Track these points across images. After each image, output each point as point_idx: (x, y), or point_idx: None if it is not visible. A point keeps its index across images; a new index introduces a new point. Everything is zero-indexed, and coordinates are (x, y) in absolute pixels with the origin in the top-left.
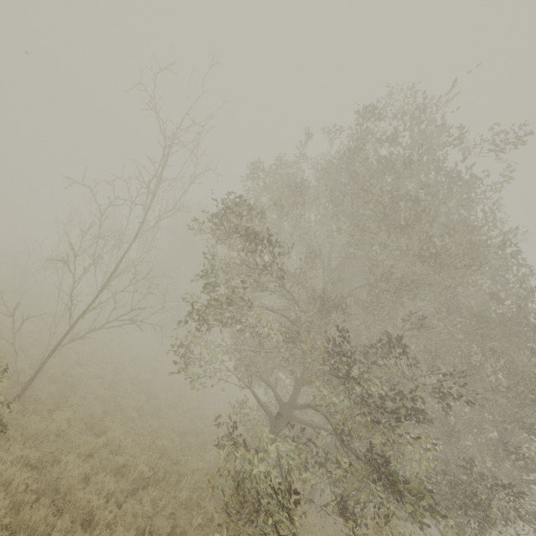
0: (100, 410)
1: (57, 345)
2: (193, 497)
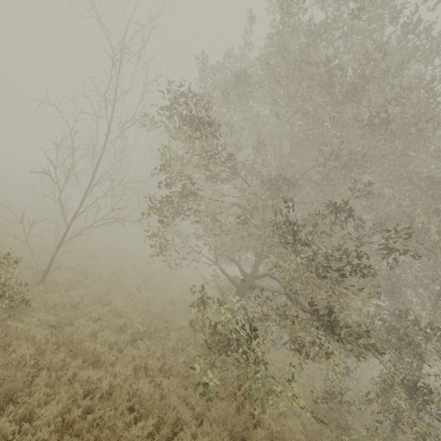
0: (105, 288)
1: (60, 242)
2: (179, 344)
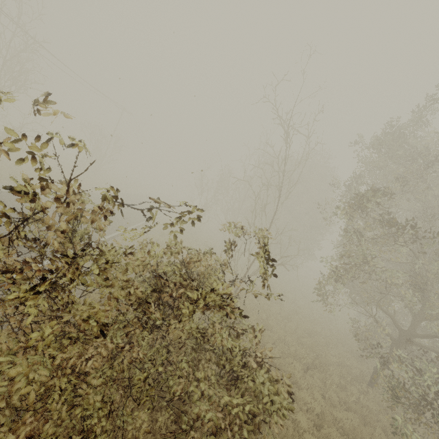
0: (264, 315)
1: (243, 278)
2: (339, 381)
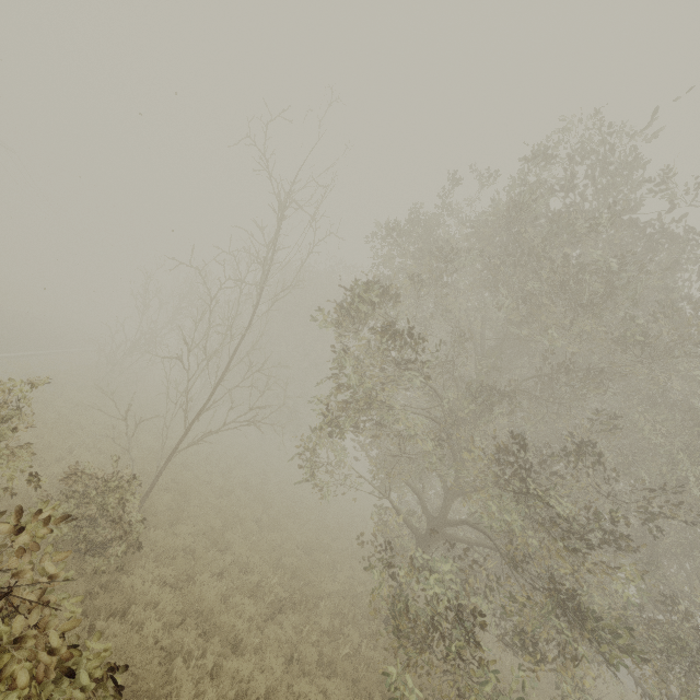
0: (219, 523)
1: (173, 451)
2: (334, 623)
